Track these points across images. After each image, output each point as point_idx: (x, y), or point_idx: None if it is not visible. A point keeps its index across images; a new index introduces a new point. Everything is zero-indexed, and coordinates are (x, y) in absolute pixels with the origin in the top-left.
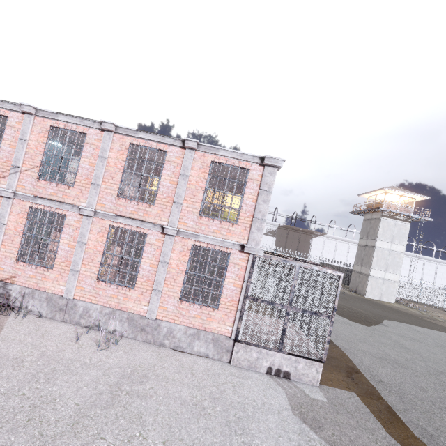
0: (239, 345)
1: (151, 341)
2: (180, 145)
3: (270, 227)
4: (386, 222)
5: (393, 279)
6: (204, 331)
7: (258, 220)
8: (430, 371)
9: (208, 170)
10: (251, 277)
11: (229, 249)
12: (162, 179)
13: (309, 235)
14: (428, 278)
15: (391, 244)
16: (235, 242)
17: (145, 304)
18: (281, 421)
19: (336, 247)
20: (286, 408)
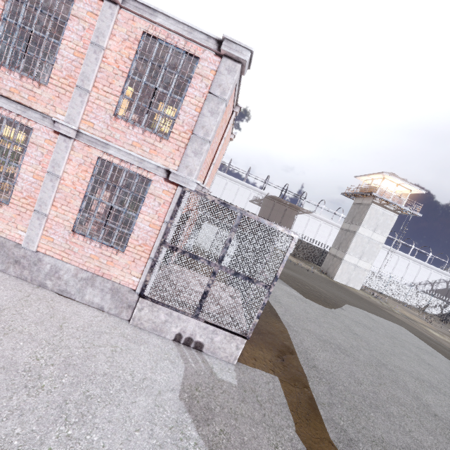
0: (144, 302)
1: (28, 278)
2: None
3: (257, 195)
4: (375, 209)
5: (365, 267)
6: (102, 277)
7: (197, 139)
8: (372, 361)
9: (135, 45)
10: (173, 217)
11: (151, 173)
12: (62, 45)
13: (295, 211)
14: (398, 273)
15: (373, 233)
16: (159, 164)
17: (22, 229)
18: (154, 406)
19: (320, 227)
20: (173, 389)
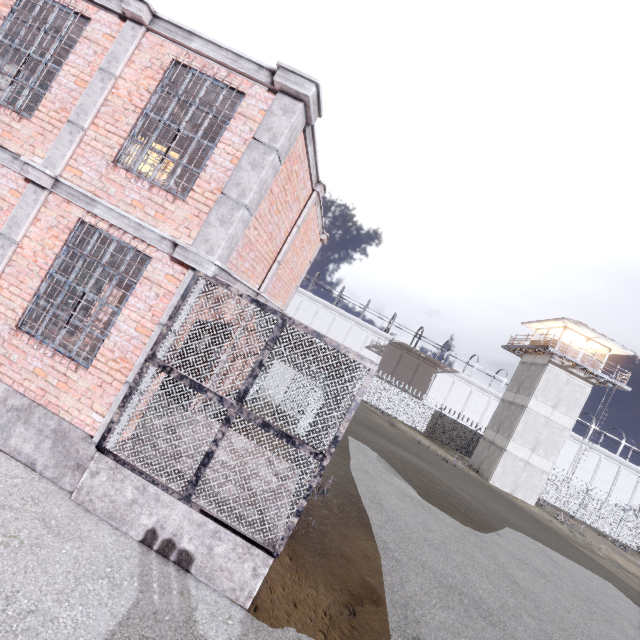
0: (102, 461)
1: None
2: (119, 10)
3: (377, 339)
4: (554, 374)
5: (542, 466)
6: (45, 409)
7: (228, 201)
8: None
9: (159, 75)
10: (173, 316)
11: (152, 248)
12: (62, 71)
13: (432, 368)
14: (602, 485)
15: (553, 411)
16: (164, 233)
17: None
18: None
19: (470, 396)
20: None
